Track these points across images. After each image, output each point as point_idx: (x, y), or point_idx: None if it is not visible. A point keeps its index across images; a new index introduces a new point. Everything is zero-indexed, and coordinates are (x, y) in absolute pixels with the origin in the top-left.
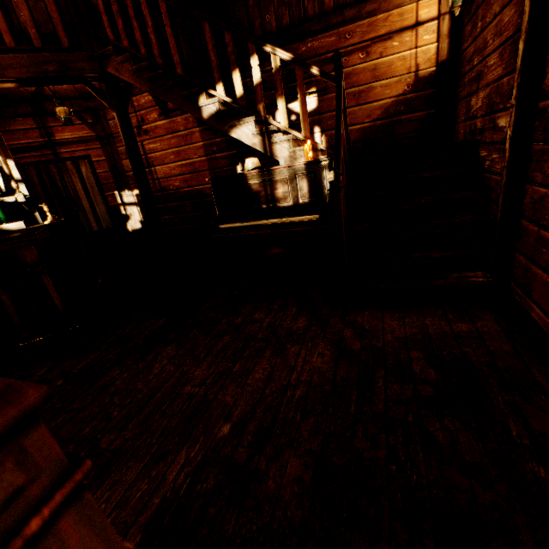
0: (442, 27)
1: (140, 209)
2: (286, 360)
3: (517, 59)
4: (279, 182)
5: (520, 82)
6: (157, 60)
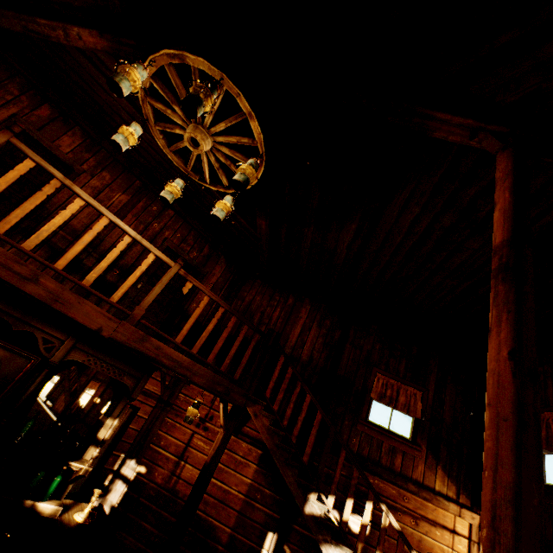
0: (472, 550)
1: (126, 490)
2: None
3: None
4: None
5: None
6: (292, 437)
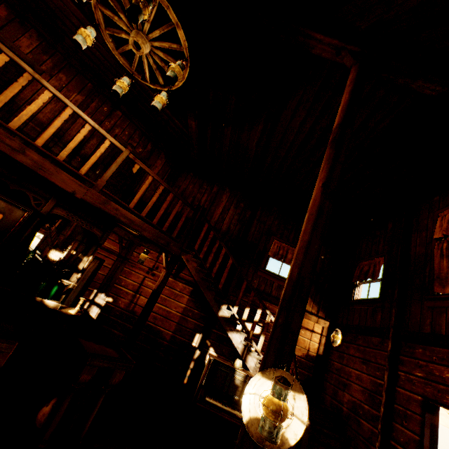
0: (322, 340)
1: (100, 312)
2: None
3: (380, 411)
4: None
5: (383, 424)
6: (212, 274)
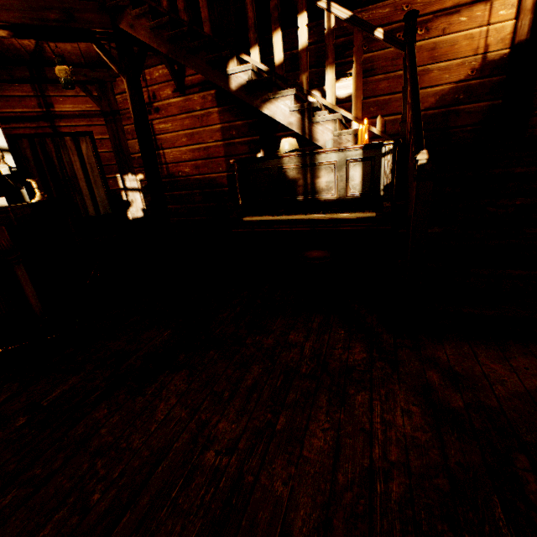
0: (525, 0)
1: (143, 196)
2: (354, 417)
3: None
4: (323, 168)
5: None
6: (181, 15)
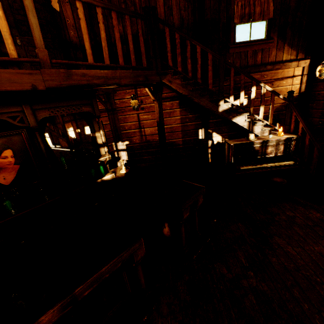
0: (303, 79)
1: (127, 153)
2: None
3: None
4: (269, 146)
5: None
6: (198, 80)
